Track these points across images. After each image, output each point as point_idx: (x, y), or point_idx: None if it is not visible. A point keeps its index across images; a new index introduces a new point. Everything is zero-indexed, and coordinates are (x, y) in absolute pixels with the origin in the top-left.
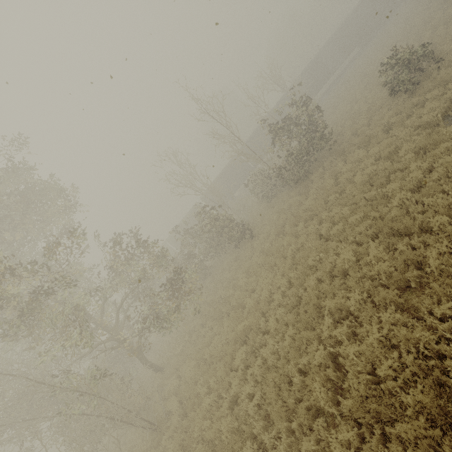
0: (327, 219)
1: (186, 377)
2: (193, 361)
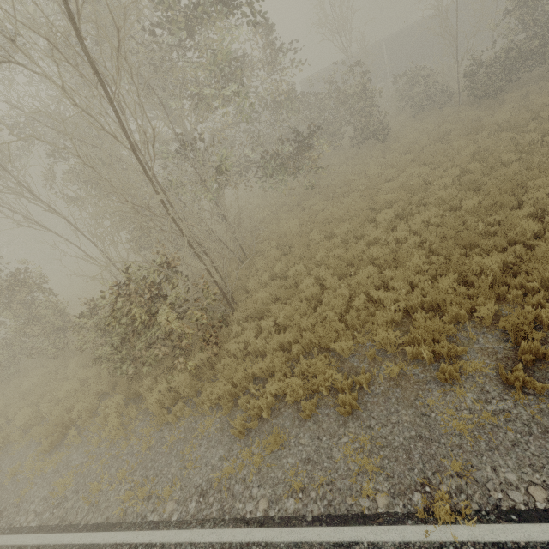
0: (538, 128)
1: (288, 229)
2: (293, 222)
